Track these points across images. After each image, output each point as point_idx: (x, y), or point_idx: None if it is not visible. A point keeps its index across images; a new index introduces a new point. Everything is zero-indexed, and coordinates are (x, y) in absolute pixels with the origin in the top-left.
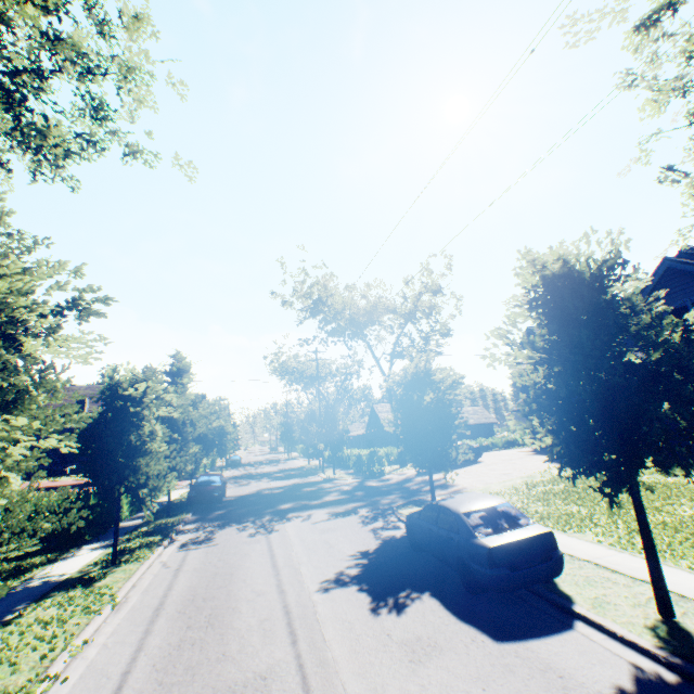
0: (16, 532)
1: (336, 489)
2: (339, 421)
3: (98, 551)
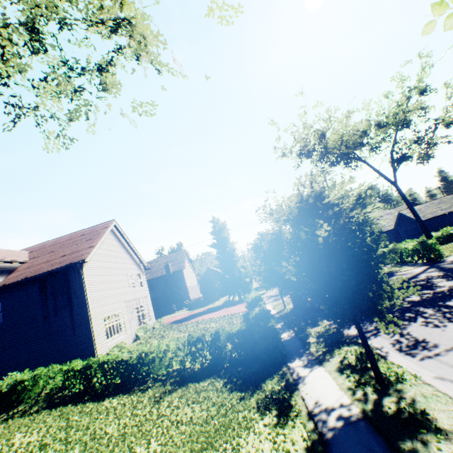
0: (220, 359)
1: (426, 277)
2: (371, 227)
3: (317, 369)
